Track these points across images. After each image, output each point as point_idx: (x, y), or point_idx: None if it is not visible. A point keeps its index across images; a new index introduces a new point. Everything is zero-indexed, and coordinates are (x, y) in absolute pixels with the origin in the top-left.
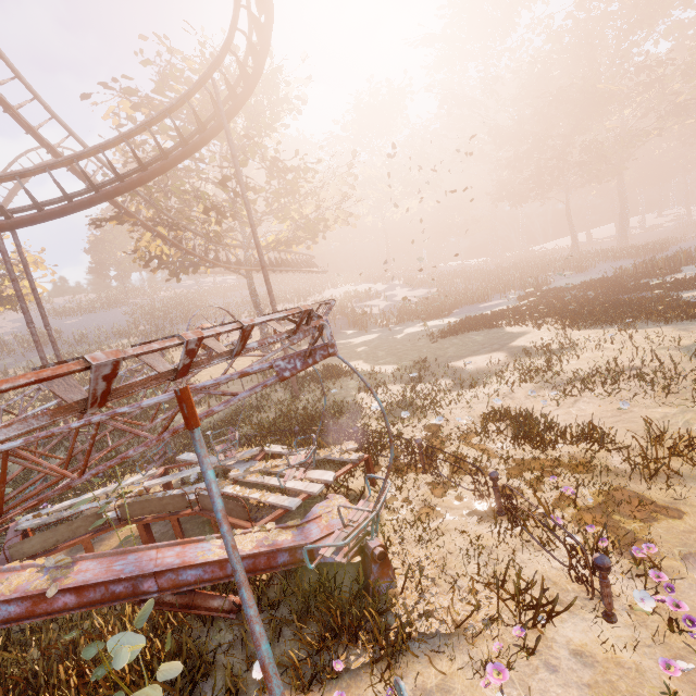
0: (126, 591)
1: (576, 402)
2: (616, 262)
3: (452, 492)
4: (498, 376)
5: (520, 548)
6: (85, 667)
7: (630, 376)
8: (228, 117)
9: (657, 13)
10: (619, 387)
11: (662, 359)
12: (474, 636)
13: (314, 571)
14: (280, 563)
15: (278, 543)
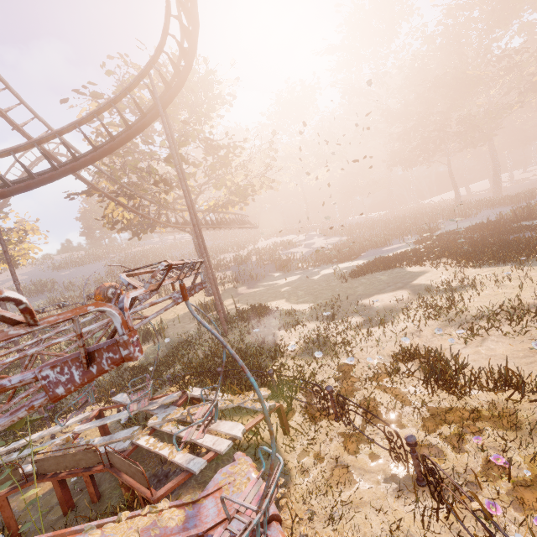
0: None
1: (484, 341)
2: (494, 209)
3: (366, 447)
4: (404, 314)
5: None
6: None
7: (536, 314)
8: (164, 105)
9: (510, 16)
10: (527, 326)
11: None
12: None
13: None
14: None
15: (167, 532)
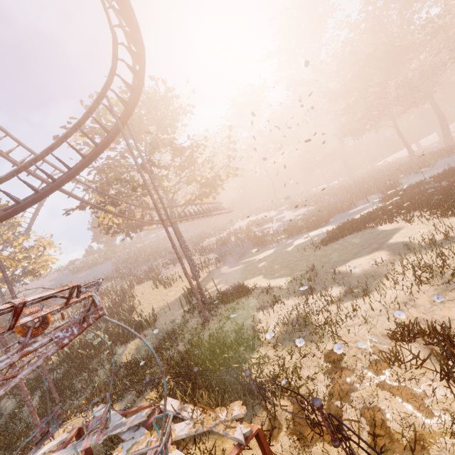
0: None
1: None
2: (450, 157)
3: None
4: (389, 279)
5: None
6: None
7: None
8: (124, 120)
9: None
10: None
11: None
12: None
13: None
14: None
15: None
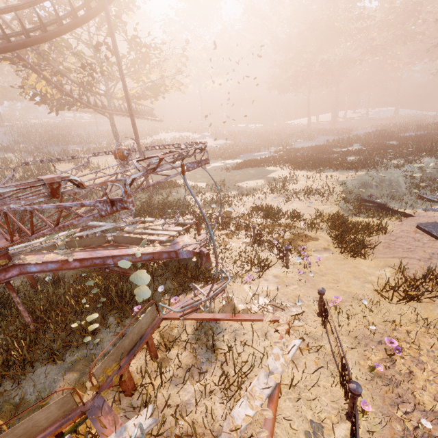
0: (100, 263)
1: (292, 203)
2: (327, 137)
3: (235, 236)
4: (260, 191)
5: (261, 252)
6: (80, 295)
7: (315, 192)
8: (108, 2)
9: None
10: (310, 197)
11: (329, 186)
12: (242, 276)
13: (176, 265)
14: (163, 258)
15: (163, 250)
